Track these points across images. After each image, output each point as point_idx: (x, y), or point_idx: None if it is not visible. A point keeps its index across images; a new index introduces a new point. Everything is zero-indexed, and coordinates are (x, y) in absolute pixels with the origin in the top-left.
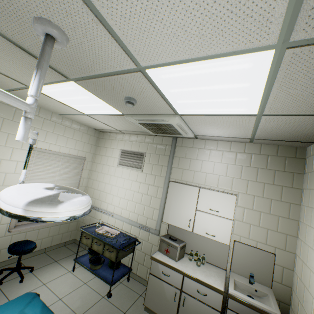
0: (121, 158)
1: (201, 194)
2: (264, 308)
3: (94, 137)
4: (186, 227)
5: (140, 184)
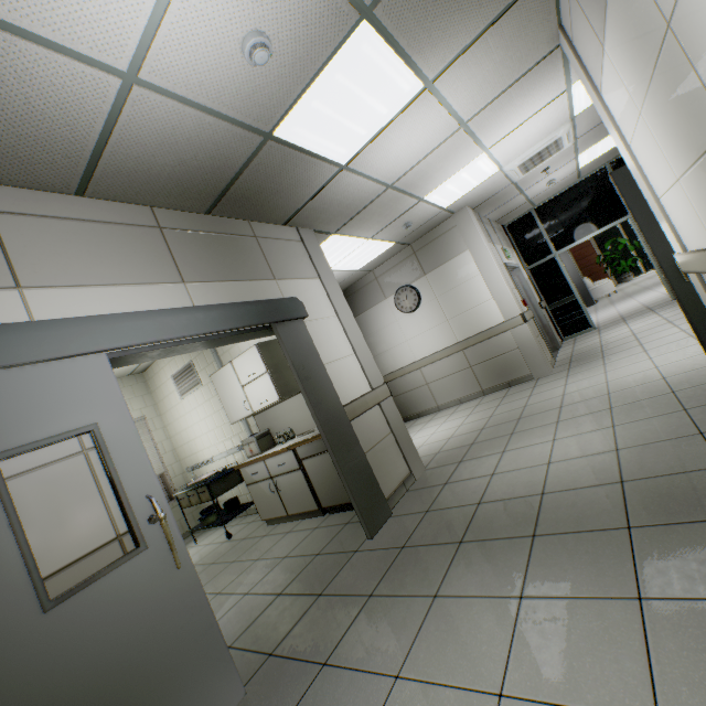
0: (178, 387)
1: (235, 367)
2: (314, 435)
3: (139, 385)
4: (248, 412)
5: (211, 401)
